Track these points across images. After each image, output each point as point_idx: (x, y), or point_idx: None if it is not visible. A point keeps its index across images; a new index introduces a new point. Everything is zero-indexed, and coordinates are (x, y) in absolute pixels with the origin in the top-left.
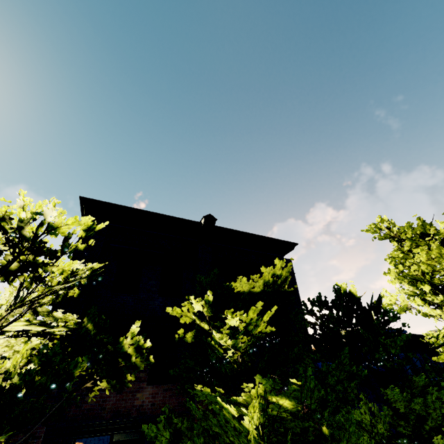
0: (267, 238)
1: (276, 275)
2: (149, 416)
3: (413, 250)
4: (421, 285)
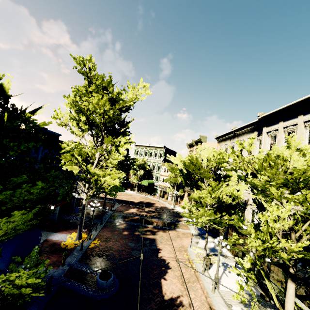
0: None
1: None
2: None
3: (93, 93)
4: (82, 115)
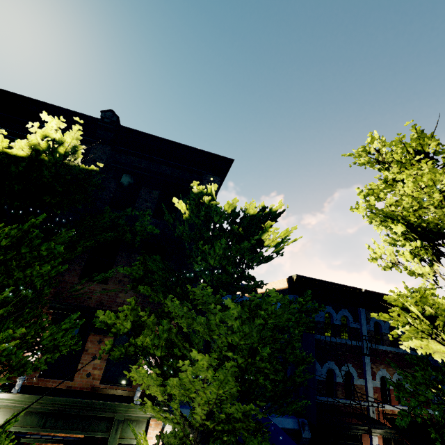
0: (189, 147)
1: (52, 138)
2: None
3: (397, 177)
4: (392, 224)
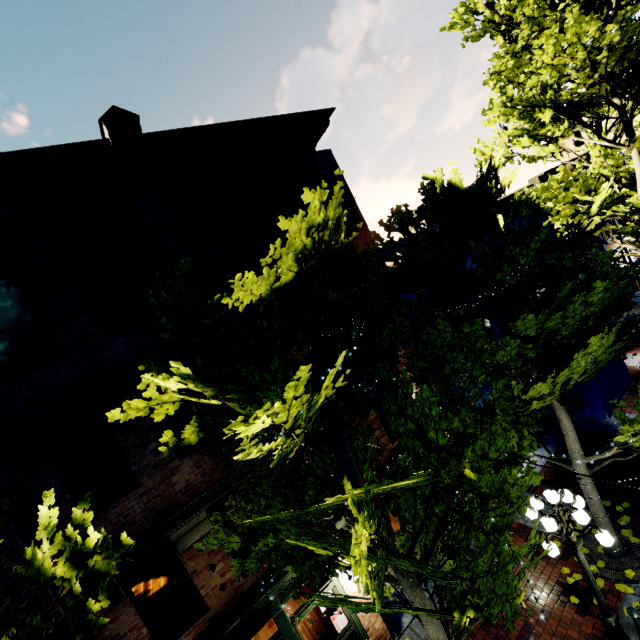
0: (271, 120)
1: (316, 226)
2: (206, 492)
3: (534, 44)
4: (539, 114)
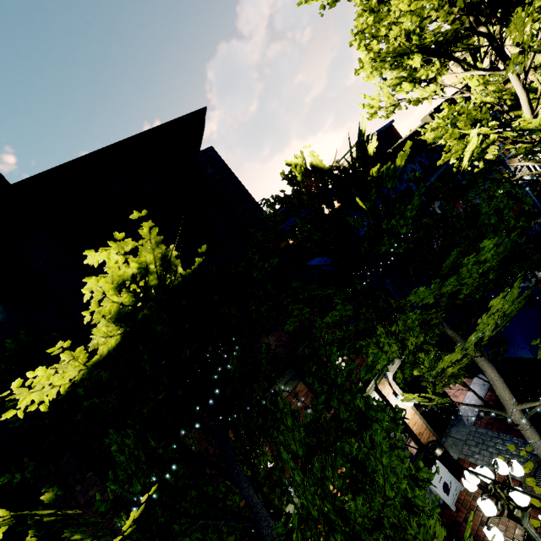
0: (143, 136)
1: (129, 279)
2: None
3: None
4: (409, 61)
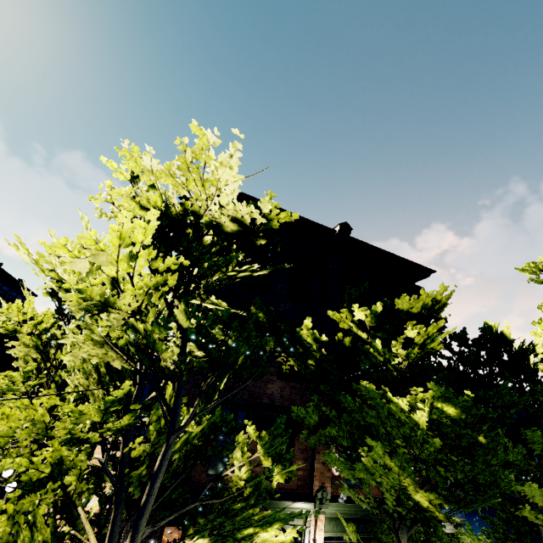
0: (402, 259)
1: (436, 299)
2: (280, 405)
3: None
4: None
